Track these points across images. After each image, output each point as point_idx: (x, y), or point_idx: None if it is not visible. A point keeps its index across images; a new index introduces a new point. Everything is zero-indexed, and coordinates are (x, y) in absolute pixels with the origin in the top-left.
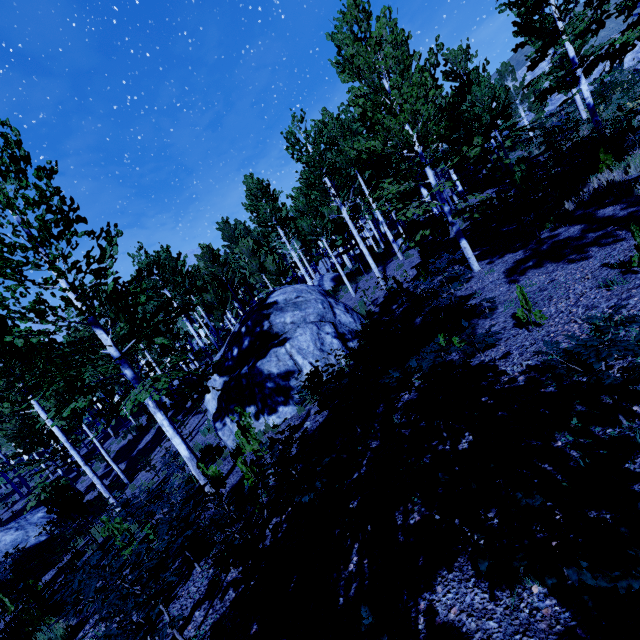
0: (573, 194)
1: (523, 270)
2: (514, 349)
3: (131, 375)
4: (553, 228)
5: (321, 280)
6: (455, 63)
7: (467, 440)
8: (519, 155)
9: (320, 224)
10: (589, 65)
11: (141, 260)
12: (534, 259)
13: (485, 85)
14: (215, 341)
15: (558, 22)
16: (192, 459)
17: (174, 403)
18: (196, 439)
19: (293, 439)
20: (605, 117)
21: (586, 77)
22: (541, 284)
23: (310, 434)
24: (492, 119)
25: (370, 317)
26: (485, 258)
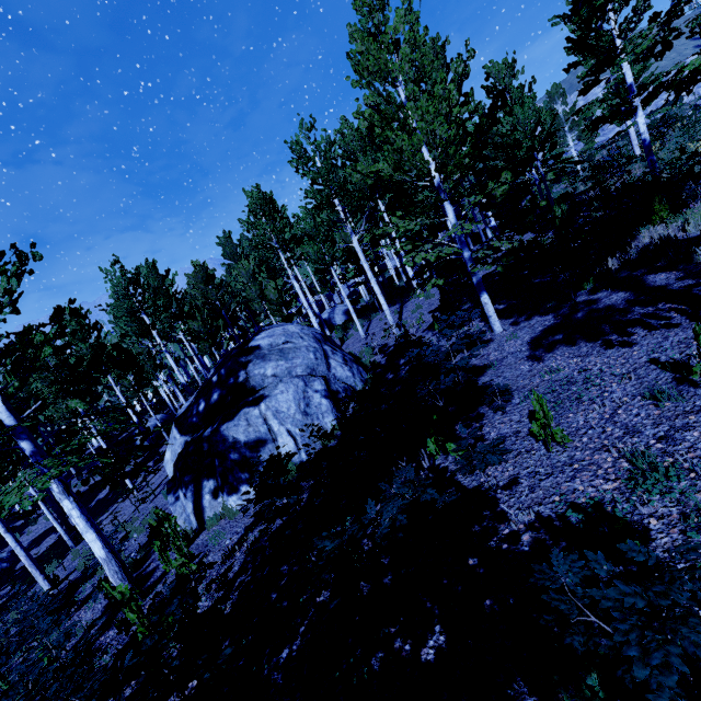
0: (619, 247)
1: (551, 344)
2: (524, 476)
3: (30, 449)
4: (592, 290)
5: (332, 312)
6: (498, 78)
7: (435, 643)
8: (563, 189)
9: (329, 251)
10: (651, 93)
11: (115, 277)
12: (566, 330)
13: (529, 107)
14: (206, 373)
15: (617, 41)
16: (109, 560)
17: (103, 477)
18: (158, 499)
19: (245, 540)
20: (661, 156)
21: (643, 108)
22: (570, 372)
23: (261, 542)
24: (528, 150)
25: (374, 370)
26: (510, 316)
